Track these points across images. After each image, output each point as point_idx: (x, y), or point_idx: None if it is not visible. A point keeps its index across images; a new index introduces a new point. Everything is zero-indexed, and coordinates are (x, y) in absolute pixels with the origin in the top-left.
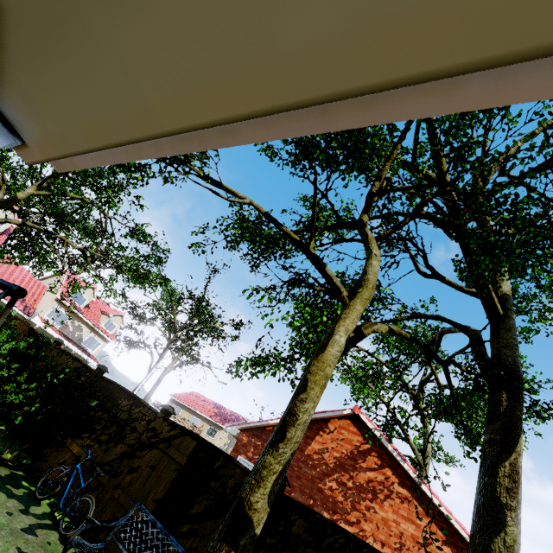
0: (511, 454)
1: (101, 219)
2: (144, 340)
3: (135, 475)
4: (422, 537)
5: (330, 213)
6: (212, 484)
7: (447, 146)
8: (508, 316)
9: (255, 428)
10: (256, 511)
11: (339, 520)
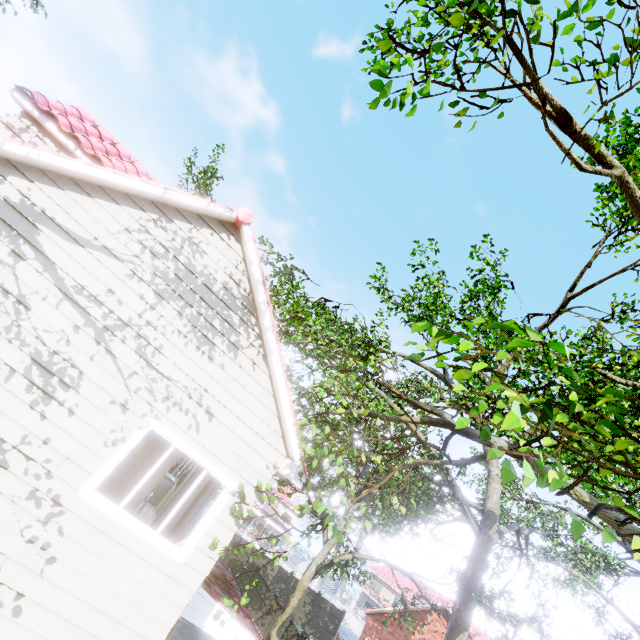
0: None
1: None
2: None
3: (263, 627)
4: None
5: None
6: (285, 634)
7: None
8: (484, 532)
9: (377, 613)
10: (272, 636)
11: None
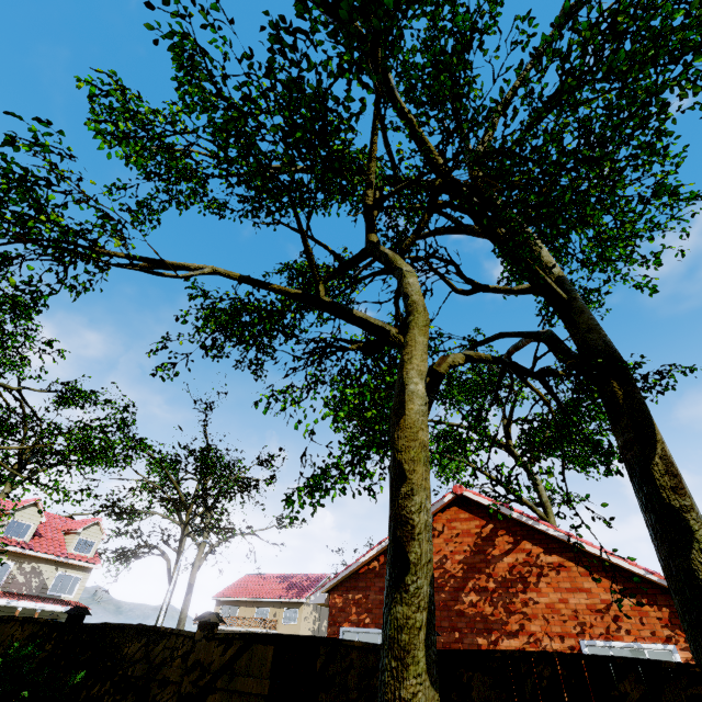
0: (655, 446)
1: (3, 397)
2: (146, 542)
3: None
4: (598, 601)
5: (325, 272)
6: (325, 698)
7: (434, 110)
8: (574, 298)
9: (345, 579)
10: None
11: (499, 639)
